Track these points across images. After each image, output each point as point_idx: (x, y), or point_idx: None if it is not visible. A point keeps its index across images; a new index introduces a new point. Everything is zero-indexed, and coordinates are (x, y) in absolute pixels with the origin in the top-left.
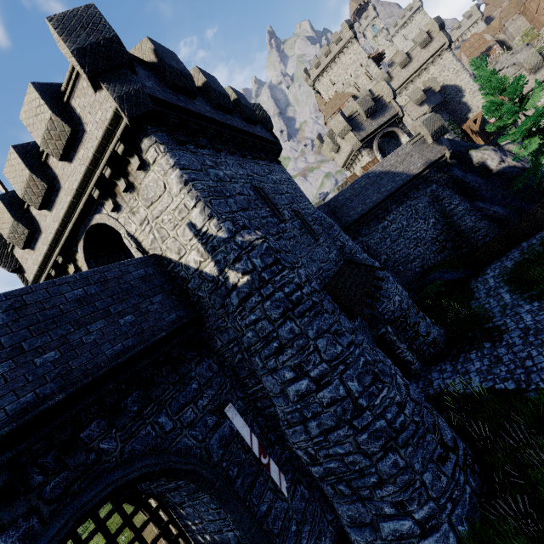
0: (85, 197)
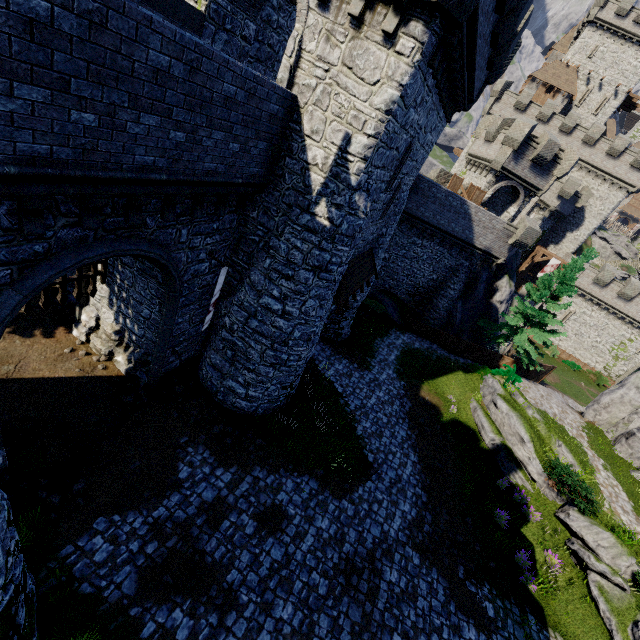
0: None
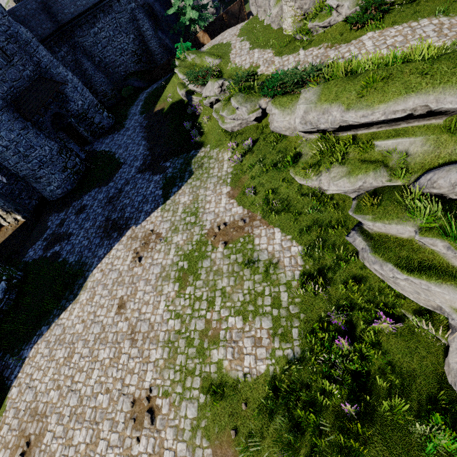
0: None
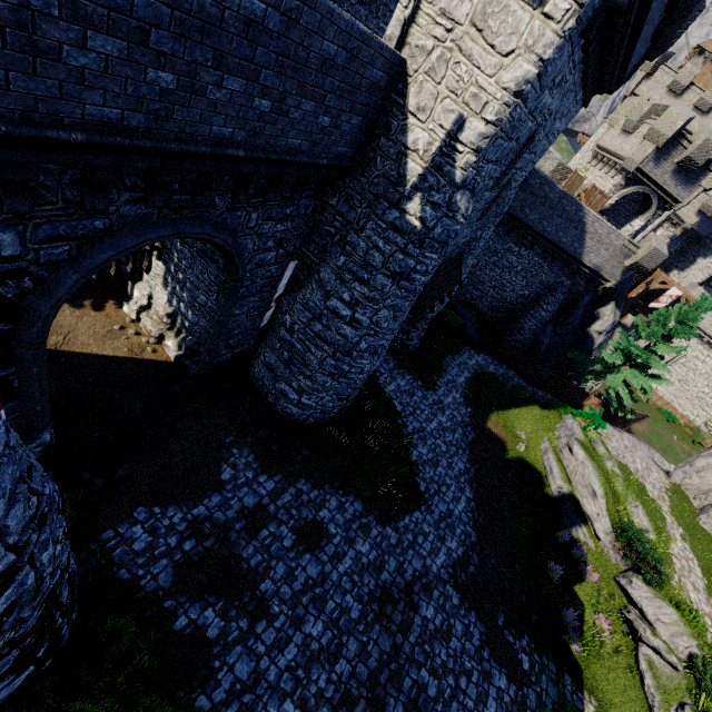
0: None
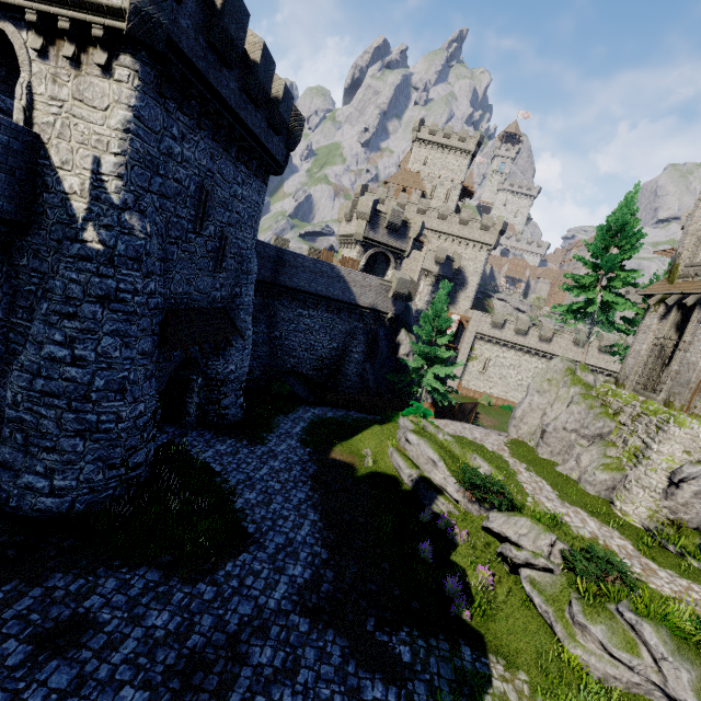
0: (14, 1)
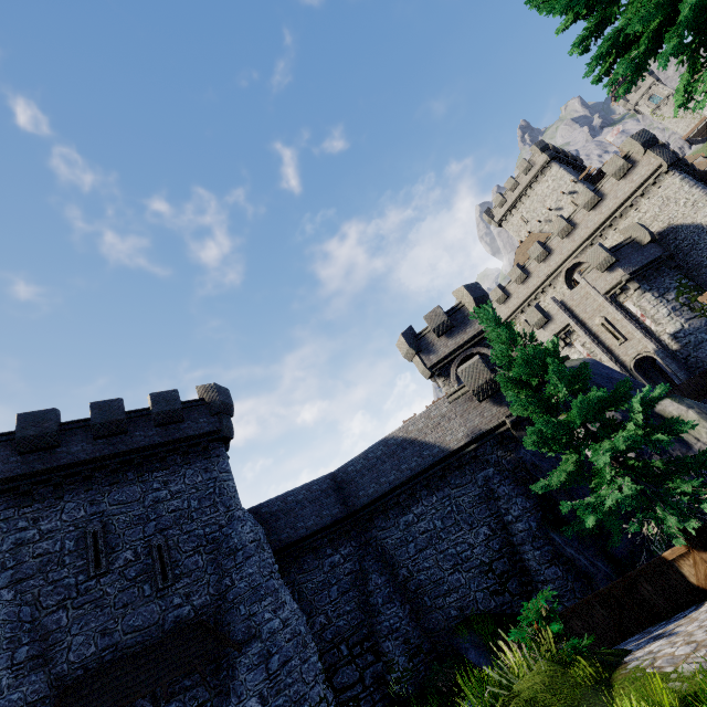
0: None
